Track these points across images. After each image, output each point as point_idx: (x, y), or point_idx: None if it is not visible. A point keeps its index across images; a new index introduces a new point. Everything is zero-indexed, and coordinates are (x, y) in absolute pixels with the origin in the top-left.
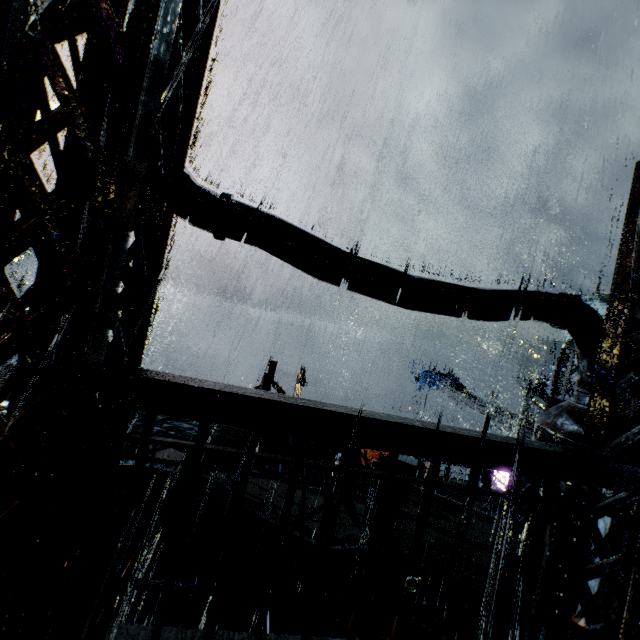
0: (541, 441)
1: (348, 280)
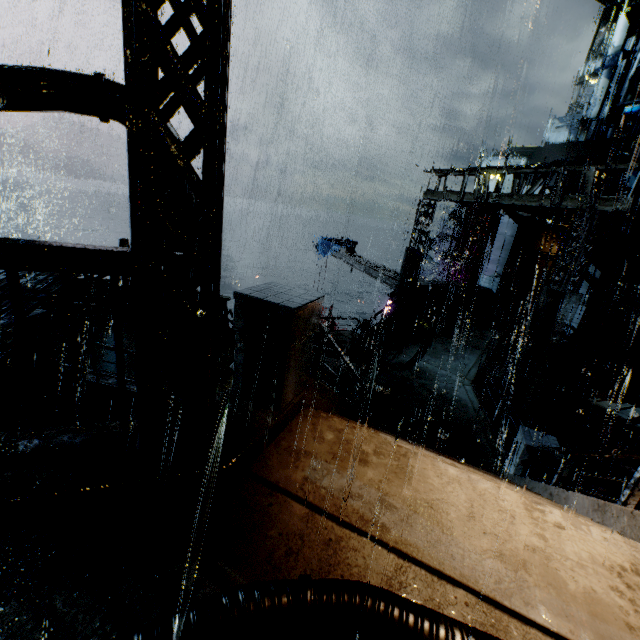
0: (399, 288)
1: None
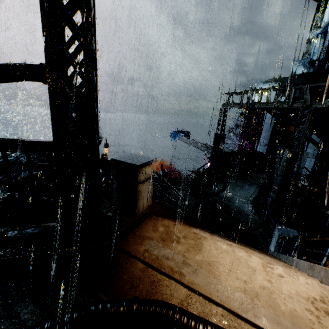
0: (212, 154)
1: None
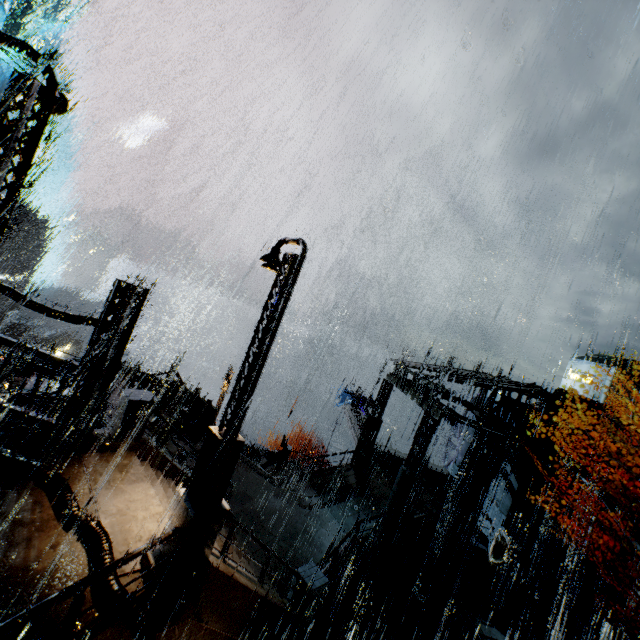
0: (357, 445)
1: (28, 307)
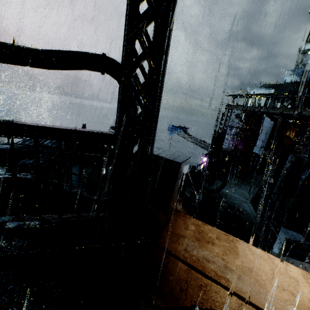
0: (211, 151)
1: None
